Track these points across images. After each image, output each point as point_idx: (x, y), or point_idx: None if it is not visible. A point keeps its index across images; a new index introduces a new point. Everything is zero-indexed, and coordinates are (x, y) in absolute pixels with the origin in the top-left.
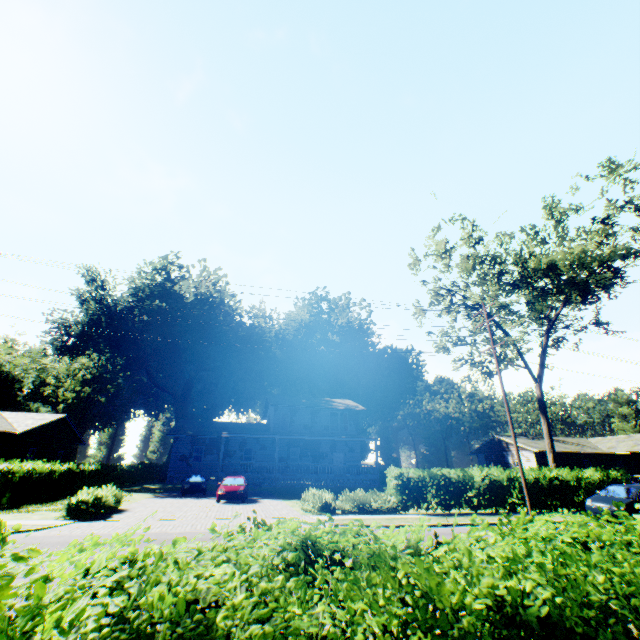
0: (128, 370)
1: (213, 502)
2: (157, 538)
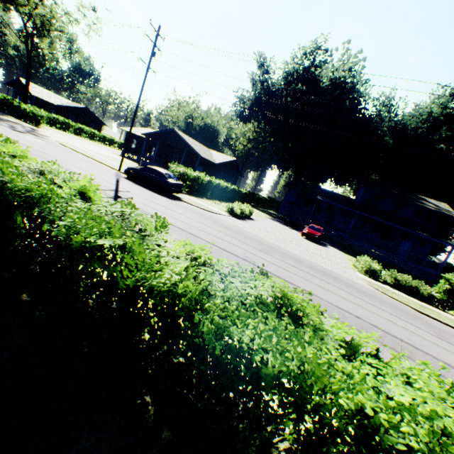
0: (271, 138)
1: (298, 235)
2: (260, 241)
